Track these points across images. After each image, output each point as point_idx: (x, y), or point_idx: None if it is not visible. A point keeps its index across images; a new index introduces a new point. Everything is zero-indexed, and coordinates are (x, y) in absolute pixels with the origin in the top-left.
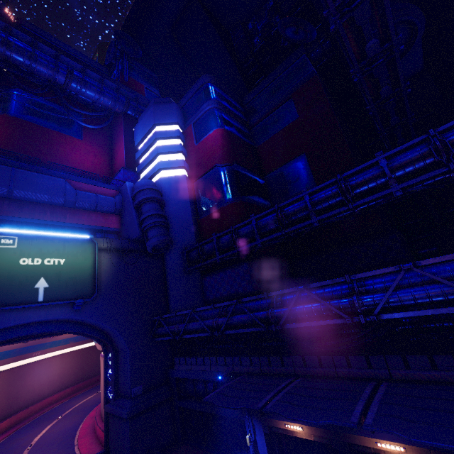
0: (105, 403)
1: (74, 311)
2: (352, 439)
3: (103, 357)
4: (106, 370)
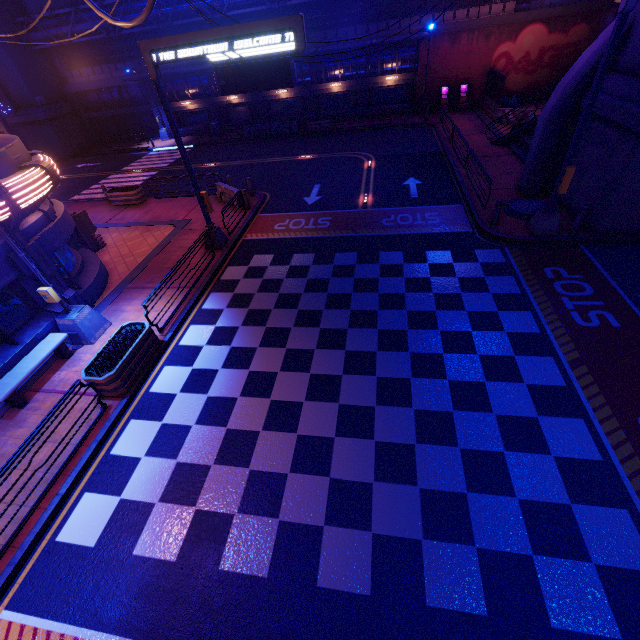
0: (2, 120)
1: None
2: (216, 100)
3: None
4: None
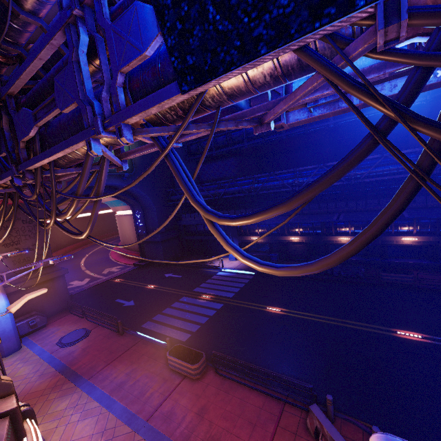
0: (138, 238)
1: (122, 180)
2: (280, 238)
3: (132, 213)
4: (135, 221)
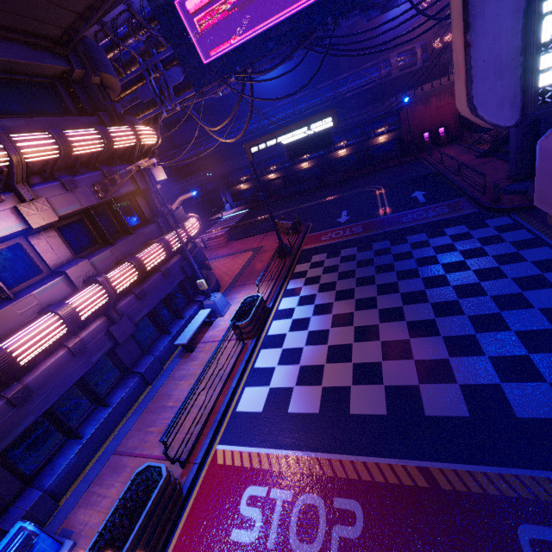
0: None
1: None
2: (261, 179)
3: None
4: None
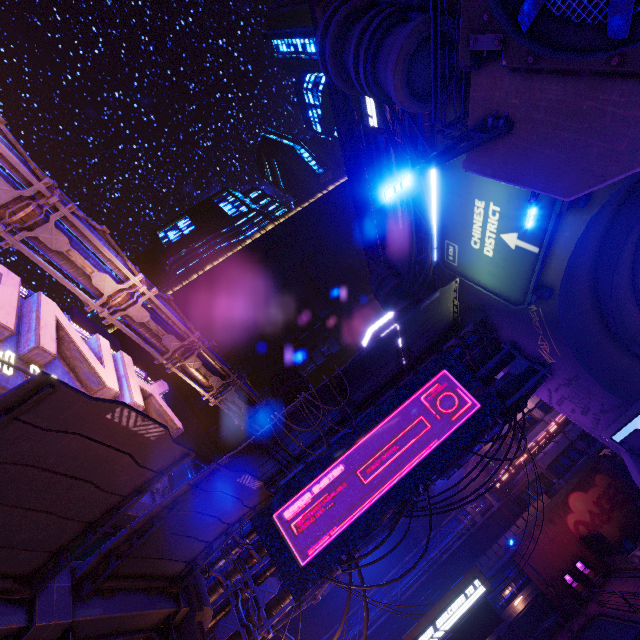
0: None
1: None
2: None
3: None
4: None
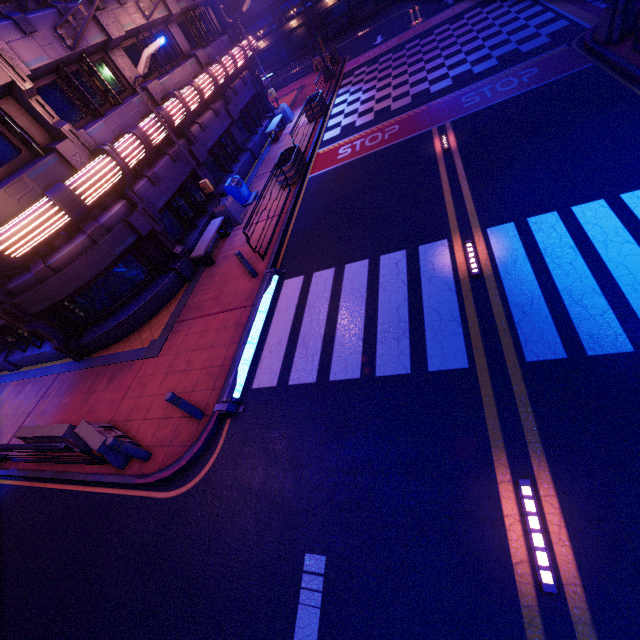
0: None
1: None
2: (281, 30)
3: None
4: None
